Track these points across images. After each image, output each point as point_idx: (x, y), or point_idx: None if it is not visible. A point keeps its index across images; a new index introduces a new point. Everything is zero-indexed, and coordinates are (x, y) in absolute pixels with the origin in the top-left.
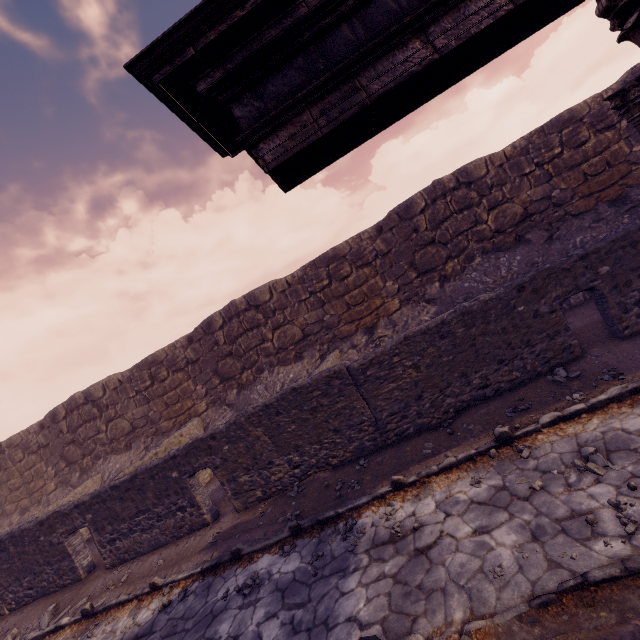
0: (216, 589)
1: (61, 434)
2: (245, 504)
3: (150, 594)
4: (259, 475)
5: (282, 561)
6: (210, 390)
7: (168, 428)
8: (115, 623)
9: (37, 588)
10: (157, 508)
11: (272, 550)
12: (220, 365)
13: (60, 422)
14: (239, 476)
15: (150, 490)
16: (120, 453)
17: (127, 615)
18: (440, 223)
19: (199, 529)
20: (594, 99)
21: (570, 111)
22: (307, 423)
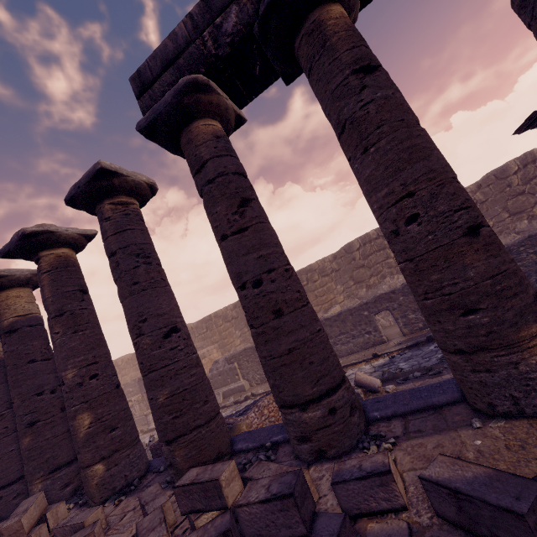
0: (425, 348)
1: None
2: (411, 331)
3: (373, 359)
4: (421, 315)
5: None
6: (346, 289)
7: (316, 311)
8: (358, 368)
9: None
10: (353, 331)
11: None
12: (355, 273)
13: None
14: (408, 314)
15: (349, 321)
16: None
17: (364, 365)
18: (529, 180)
19: (379, 344)
20: None
21: None
22: None
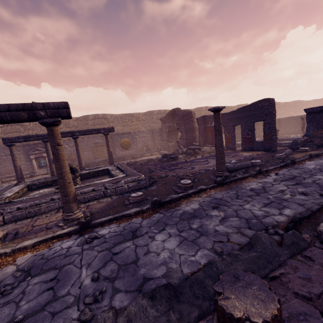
0: None
1: None
2: None
3: None
4: None
5: None
6: None
7: None
8: None
9: None
10: None
11: None
12: None
13: None
14: None
15: None
16: None
17: None
18: (298, 106)
19: None
20: (311, 101)
21: (310, 100)
22: None
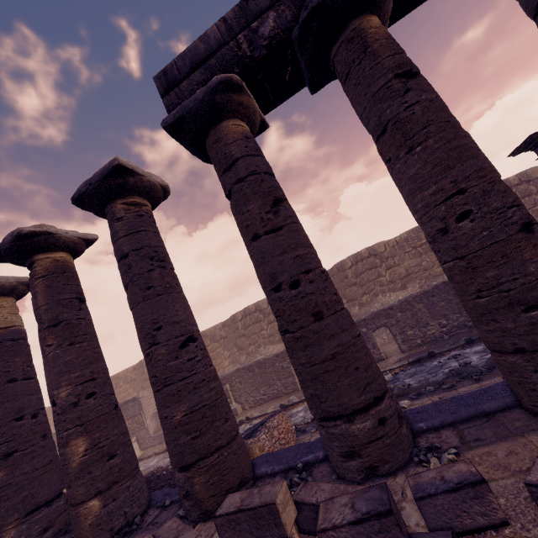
0: (428, 363)
1: (237, 330)
2: (409, 347)
3: None
4: (419, 331)
5: (469, 349)
6: None
7: None
8: None
9: (269, 394)
10: None
11: (456, 350)
12: (347, 291)
13: (237, 322)
14: (407, 331)
15: None
16: (274, 344)
17: None
18: None
19: (378, 362)
20: None
21: None
22: (452, 301)
